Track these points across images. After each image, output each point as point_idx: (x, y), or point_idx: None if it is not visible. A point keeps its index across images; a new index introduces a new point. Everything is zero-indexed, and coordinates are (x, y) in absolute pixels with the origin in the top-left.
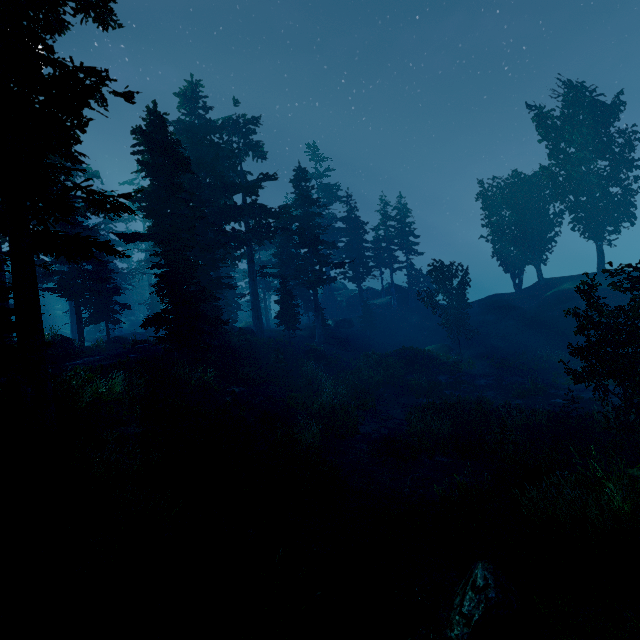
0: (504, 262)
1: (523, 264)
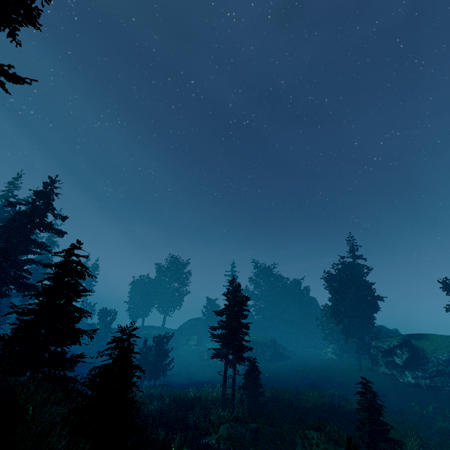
0: (132, 312)
1: (139, 315)
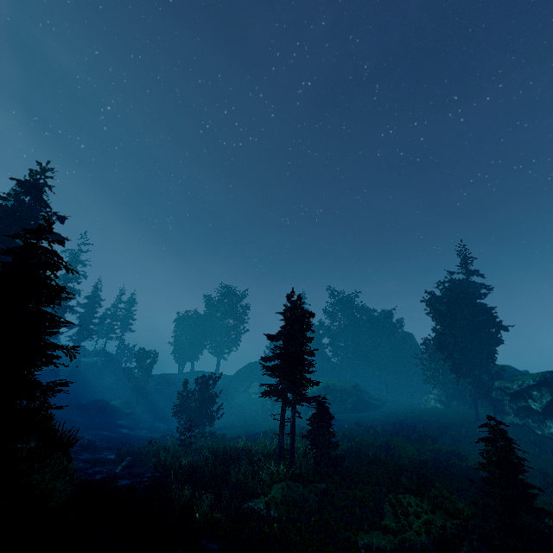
0: (178, 355)
1: (187, 359)
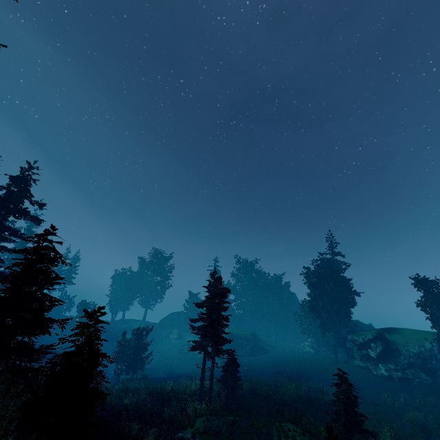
0: (112, 305)
1: (119, 308)
